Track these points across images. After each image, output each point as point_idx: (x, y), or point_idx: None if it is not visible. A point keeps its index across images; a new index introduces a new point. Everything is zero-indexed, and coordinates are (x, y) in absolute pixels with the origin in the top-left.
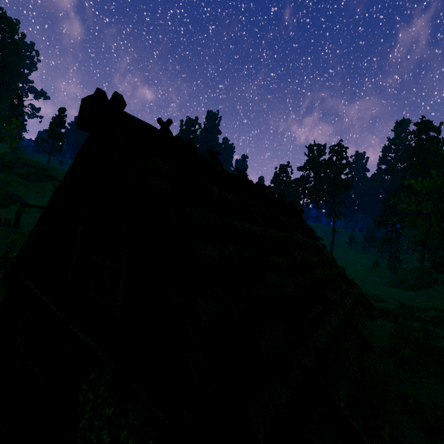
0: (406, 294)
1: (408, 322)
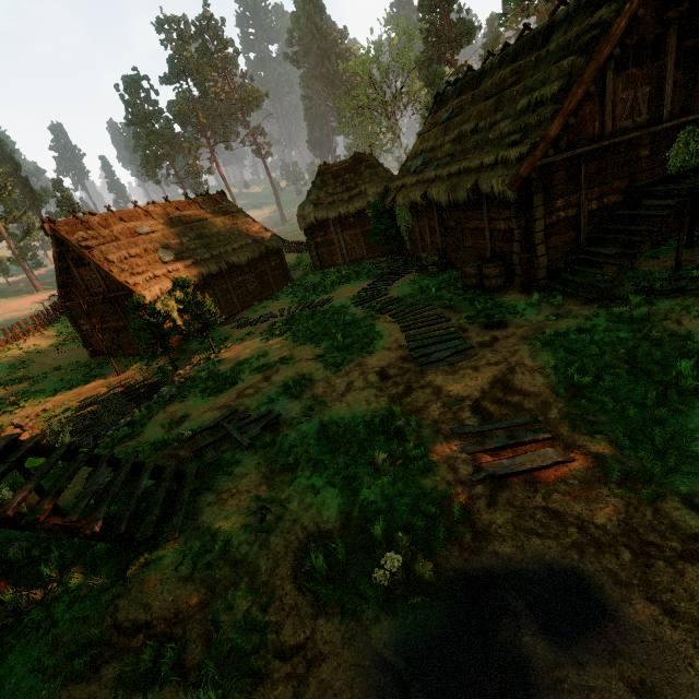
0: None
1: None
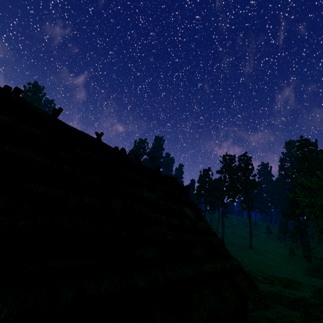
0: (322, 283)
1: (322, 314)
